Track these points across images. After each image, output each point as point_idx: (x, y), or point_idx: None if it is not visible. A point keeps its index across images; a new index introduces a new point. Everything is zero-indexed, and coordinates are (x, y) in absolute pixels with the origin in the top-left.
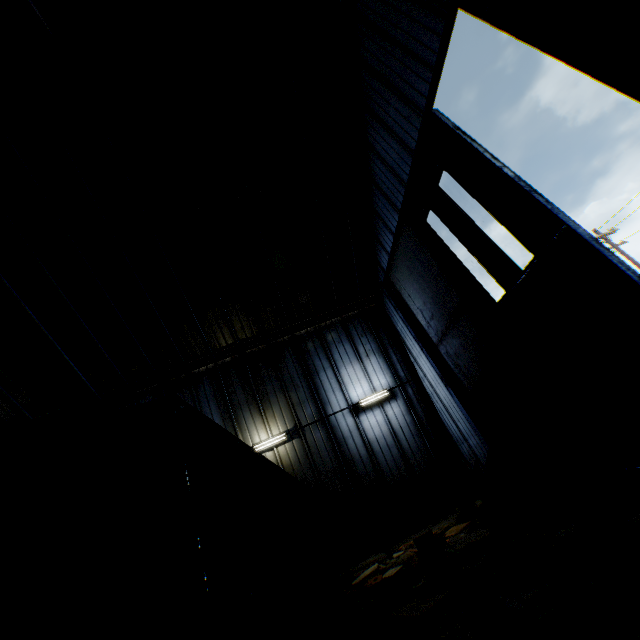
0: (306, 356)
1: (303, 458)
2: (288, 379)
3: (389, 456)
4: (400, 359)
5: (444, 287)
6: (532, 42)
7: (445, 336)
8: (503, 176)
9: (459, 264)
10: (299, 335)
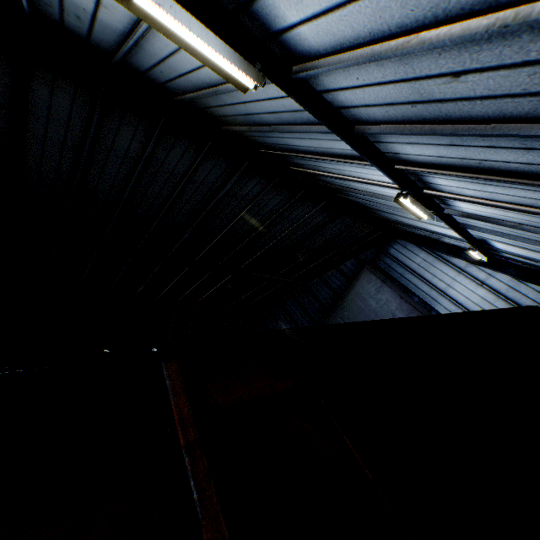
0: None
1: None
2: None
3: None
4: None
5: None
6: None
7: None
8: None
9: None
10: None
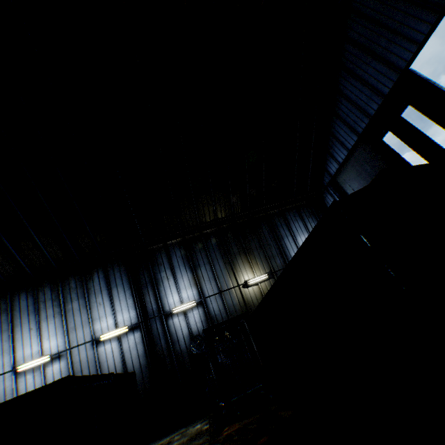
0: (275, 227)
1: None
2: (264, 241)
3: None
4: None
5: None
6: None
7: None
8: None
9: (408, 165)
10: (270, 214)
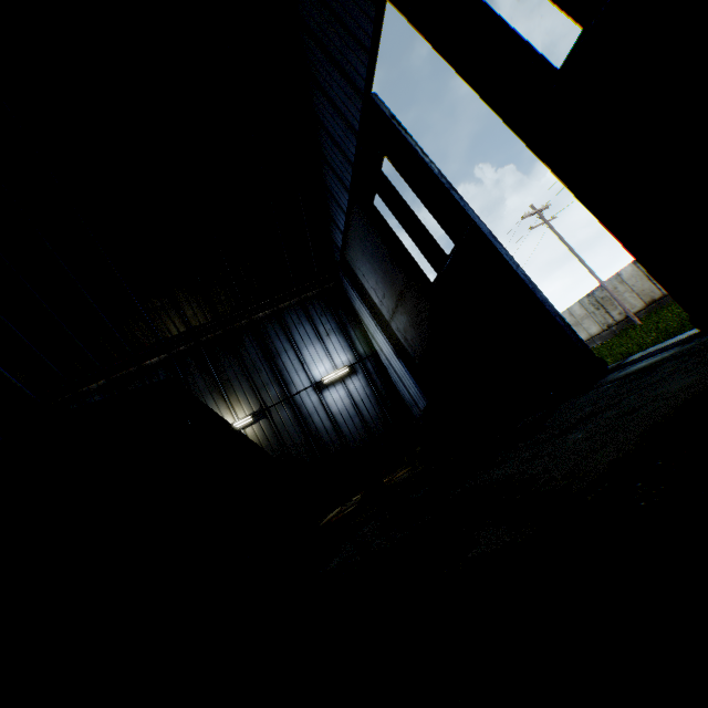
0: (266, 339)
1: (271, 436)
2: (250, 364)
3: (352, 425)
4: (359, 336)
5: (392, 268)
6: (445, 55)
7: (395, 313)
8: (430, 171)
9: (402, 247)
10: (257, 319)
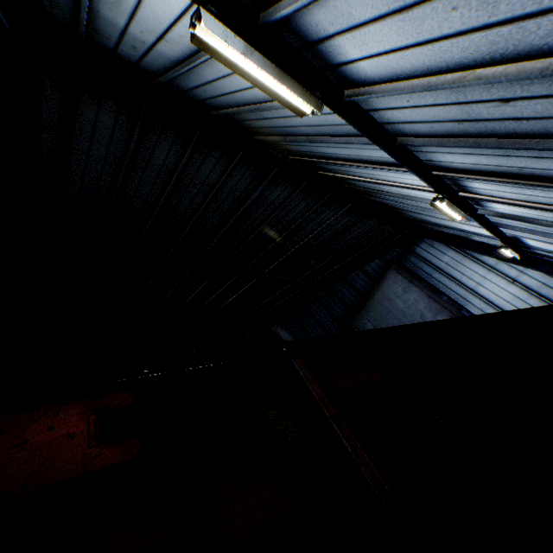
0: None
1: None
2: None
3: None
4: None
5: None
6: None
7: None
8: None
9: None
10: None
